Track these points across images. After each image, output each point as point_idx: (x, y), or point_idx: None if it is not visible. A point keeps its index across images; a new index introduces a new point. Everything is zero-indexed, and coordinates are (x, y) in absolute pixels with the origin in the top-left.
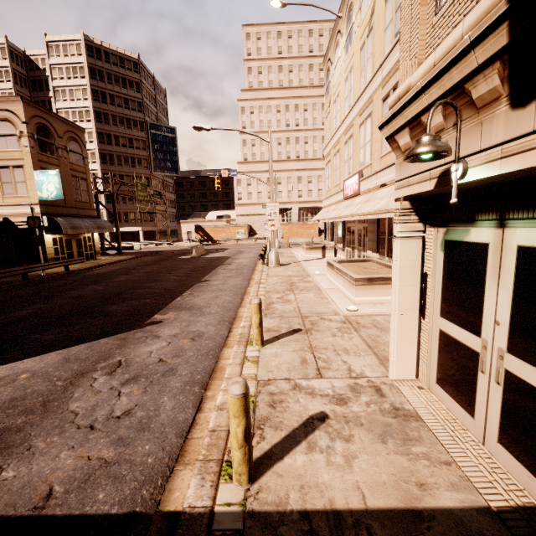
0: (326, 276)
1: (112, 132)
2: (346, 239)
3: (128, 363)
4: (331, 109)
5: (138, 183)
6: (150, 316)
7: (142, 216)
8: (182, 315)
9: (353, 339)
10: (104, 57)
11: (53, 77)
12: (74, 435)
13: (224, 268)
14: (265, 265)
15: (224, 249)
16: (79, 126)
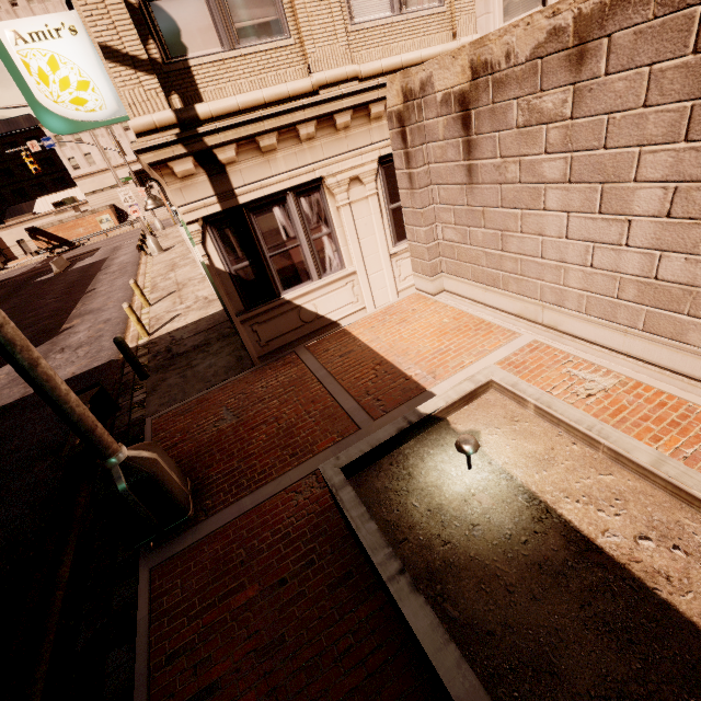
0: None
1: None
2: None
3: (69, 346)
4: None
5: None
6: (59, 328)
7: None
8: (87, 317)
9: (205, 284)
10: None
11: None
12: (67, 366)
13: (104, 273)
14: (149, 256)
15: (93, 252)
16: None
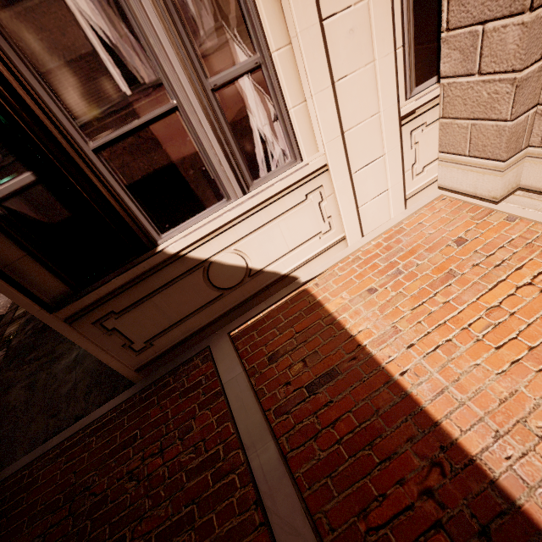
0: None
1: None
2: None
3: None
4: None
5: None
6: None
7: None
8: None
9: None
10: None
11: None
12: None
13: None
14: None
15: None
16: None
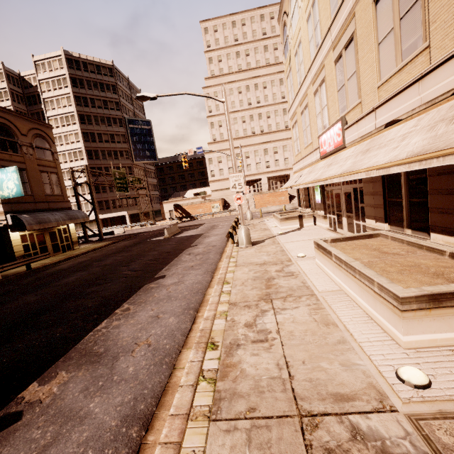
0: (314, 261)
1: (95, 131)
2: (327, 205)
3: None
4: (292, 65)
5: (116, 172)
6: (17, 392)
7: (128, 201)
8: (73, 385)
9: None
10: (82, 67)
11: (42, 91)
12: None
13: (189, 252)
14: (235, 246)
15: (198, 226)
16: (46, 123)
